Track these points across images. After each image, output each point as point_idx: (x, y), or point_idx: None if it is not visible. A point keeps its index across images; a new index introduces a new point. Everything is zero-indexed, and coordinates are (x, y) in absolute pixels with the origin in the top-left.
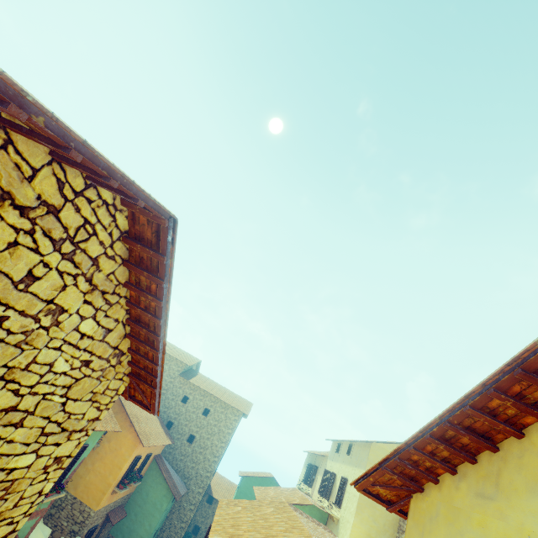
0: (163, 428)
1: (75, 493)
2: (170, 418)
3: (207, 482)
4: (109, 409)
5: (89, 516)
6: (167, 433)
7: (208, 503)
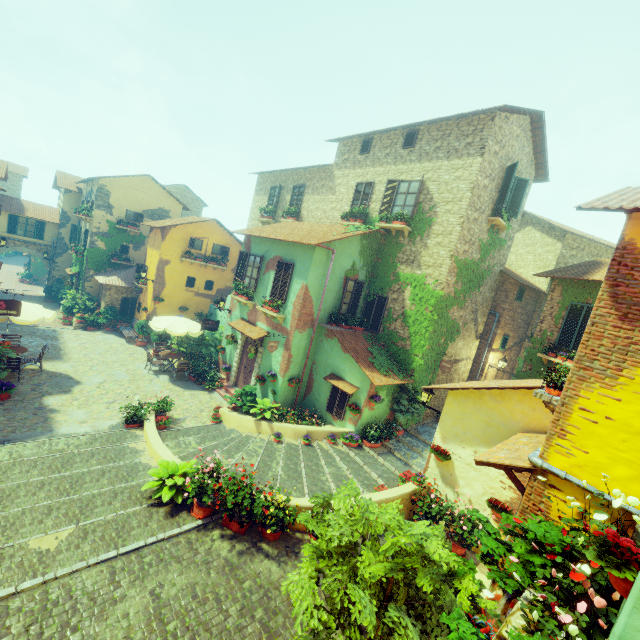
0: None
1: None
2: None
3: None
4: None
5: None
6: None
7: None
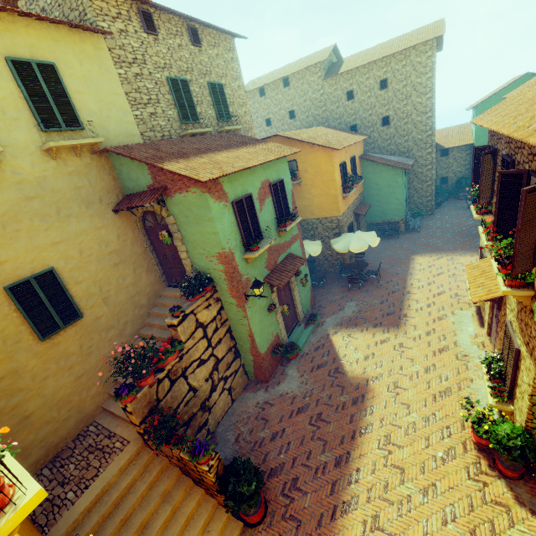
0: (348, 133)
1: (315, 216)
2: (348, 124)
3: (431, 140)
4: (274, 145)
5: (339, 221)
6: (356, 134)
7: (443, 157)
